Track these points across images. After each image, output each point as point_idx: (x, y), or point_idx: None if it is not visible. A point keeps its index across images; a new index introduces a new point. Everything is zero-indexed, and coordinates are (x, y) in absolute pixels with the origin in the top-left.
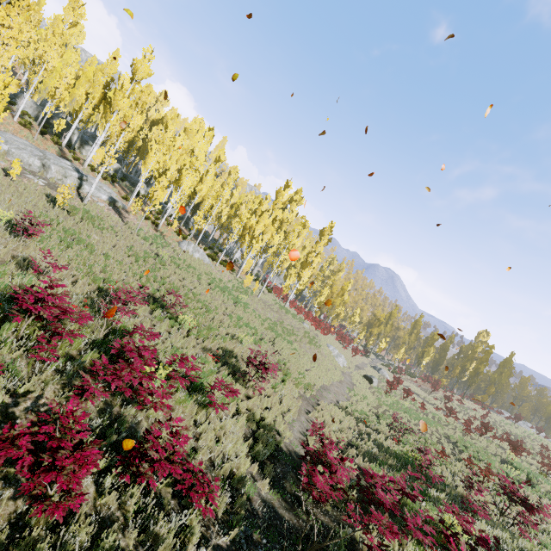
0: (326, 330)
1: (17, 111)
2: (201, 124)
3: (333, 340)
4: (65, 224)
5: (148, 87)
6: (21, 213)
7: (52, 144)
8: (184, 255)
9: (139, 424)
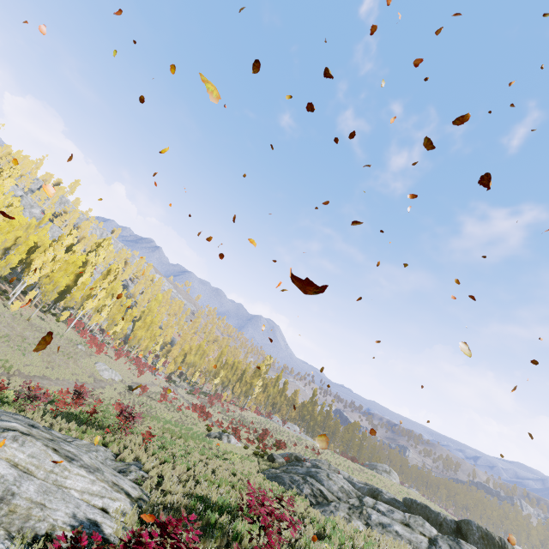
0: (117, 355)
1: None
2: (14, 171)
3: (126, 365)
4: None
5: None
6: None
7: None
8: None
9: None
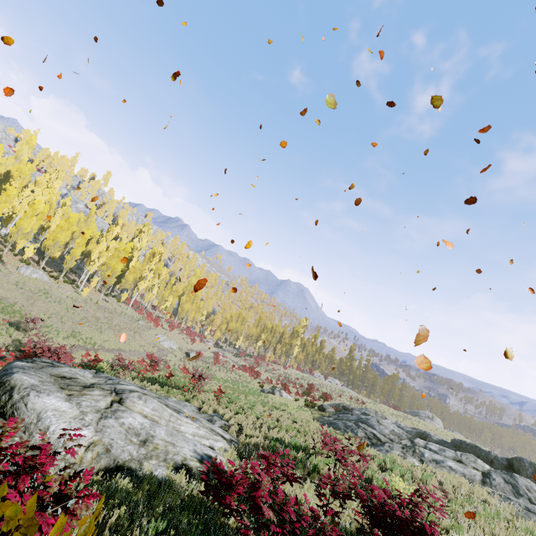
0: (171, 327)
1: None
2: (59, 172)
3: (180, 335)
4: None
5: None
6: None
7: None
8: (20, 275)
9: None
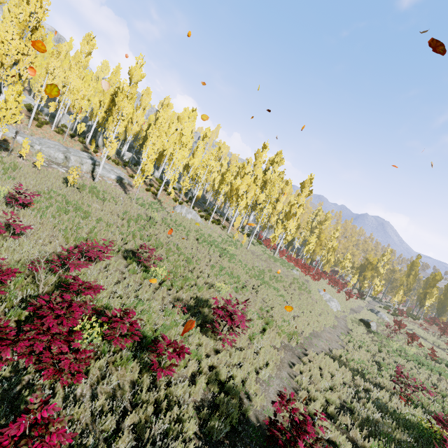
0: (317, 275)
1: (53, 123)
2: None
3: (325, 285)
4: (71, 197)
5: (146, 90)
6: (30, 191)
7: (78, 143)
8: (177, 216)
9: (51, 397)
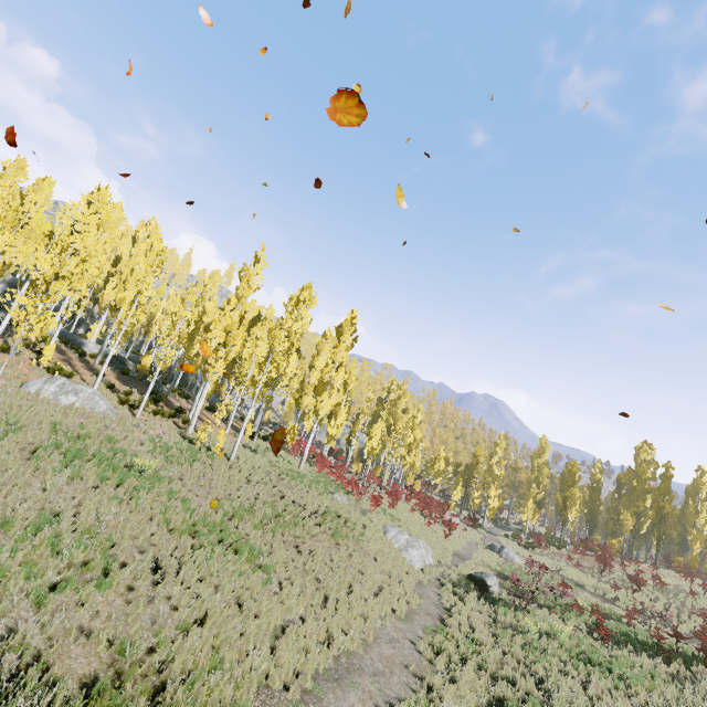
0: (391, 496)
1: None
2: (151, 225)
3: (409, 512)
4: None
5: (17, 160)
6: None
7: None
8: (11, 399)
9: None
